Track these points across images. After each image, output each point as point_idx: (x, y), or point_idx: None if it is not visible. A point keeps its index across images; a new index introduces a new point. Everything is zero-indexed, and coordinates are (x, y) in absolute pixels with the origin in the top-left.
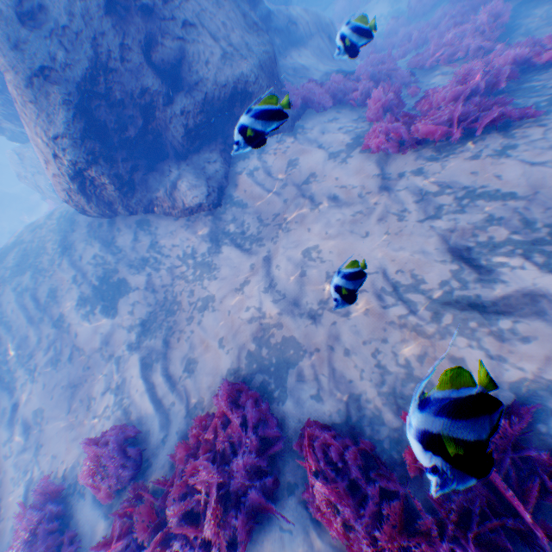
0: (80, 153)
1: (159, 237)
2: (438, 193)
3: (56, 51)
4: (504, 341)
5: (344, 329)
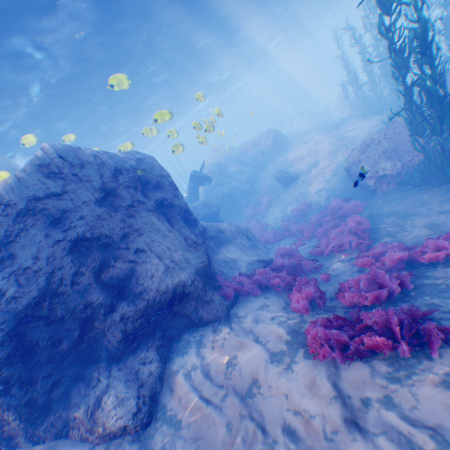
0: None
1: None
2: None
3: (8, 286)
4: None
5: None
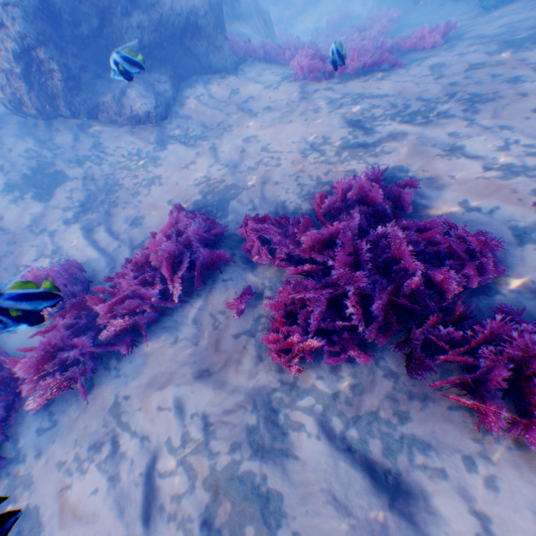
0: (31, 29)
1: (102, 140)
2: (342, 99)
3: None
4: (376, 156)
5: (275, 172)
